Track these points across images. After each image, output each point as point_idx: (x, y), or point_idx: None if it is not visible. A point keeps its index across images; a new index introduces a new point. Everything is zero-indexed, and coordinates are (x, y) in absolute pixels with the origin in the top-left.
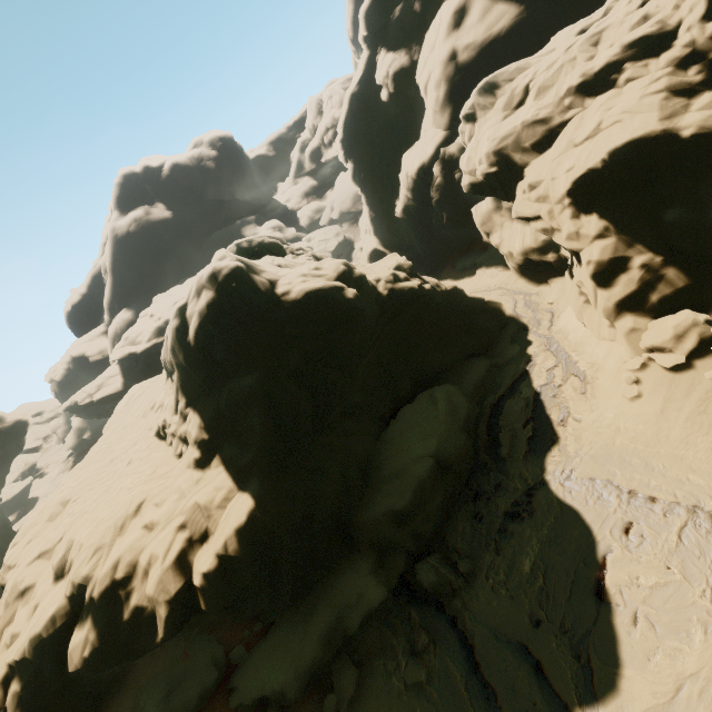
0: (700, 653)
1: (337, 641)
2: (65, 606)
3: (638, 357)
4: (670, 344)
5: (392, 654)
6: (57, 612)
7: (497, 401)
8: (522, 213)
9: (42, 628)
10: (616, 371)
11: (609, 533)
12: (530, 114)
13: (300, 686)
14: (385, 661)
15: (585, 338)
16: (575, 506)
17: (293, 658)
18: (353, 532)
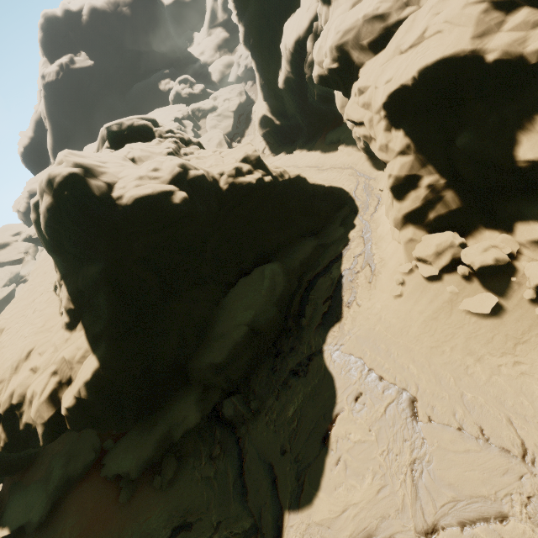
0: (364, 491)
1: (166, 445)
2: None
3: (409, 263)
4: (431, 258)
5: (199, 456)
6: None
7: (314, 277)
8: (351, 116)
9: None
10: (393, 270)
11: (346, 398)
12: (372, 6)
13: (139, 471)
14: (194, 459)
15: (386, 234)
16: (333, 374)
17: (137, 453)
18: (188, 373)
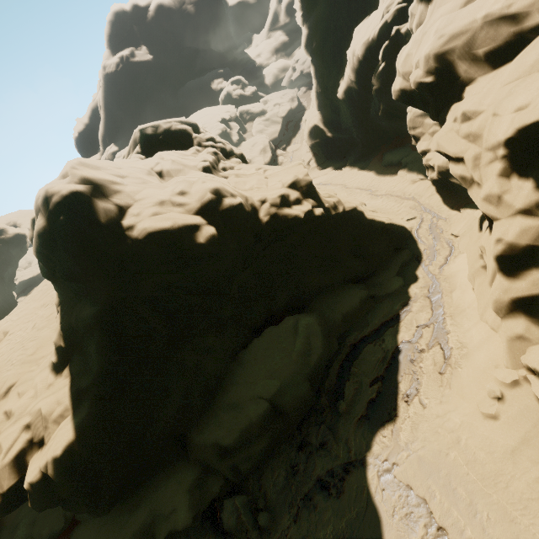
0: None
1: None
2: None
3: (513, 371)
4: None
5: None
6: None
7: (359, 341)
8: (444, 147)
9: None
10: (483, 371)
11: None
12: (500, 2)
13: None
14: None
15: (468, 307)
16: (380, 511)
17: None
18: (187, 445)
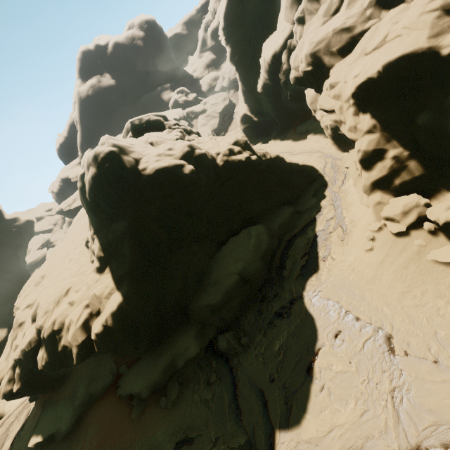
0: (348, 415)
1: (171, 371)
2: (35, 337)
3: (377, 222)
4: (398, 217)
5: (198, 382)
6: (31, 339)
7: (292, 237)
8: (323, 106)
9: (25, 346)
10: (364, 229)
11: (326, 335)
12: (340, 22)
13: (148, 392)
14: (194, 385)
15: (354, 201)
16: (314, 315)
17: (147, 377)
18: (188, 313)
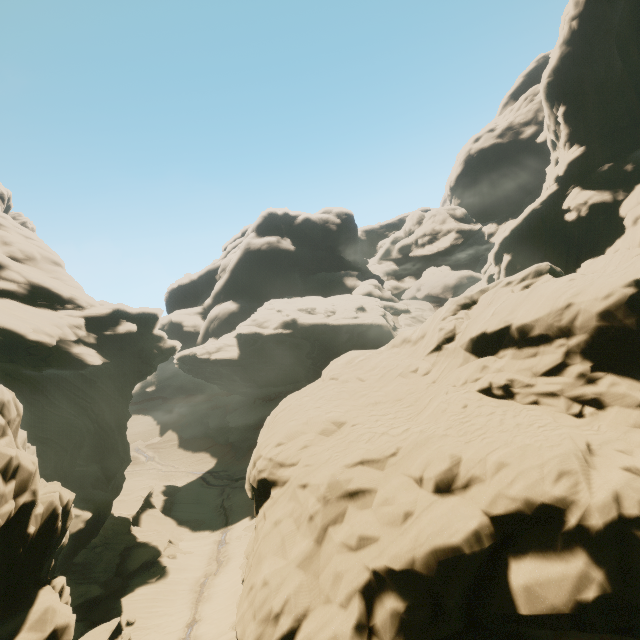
0: None
1: None
2: (487, 525)
3: None
4: None
5: None
6: (480, 528)
7: None
8: None
9: (462, 540)
10: None
11: None
12: None
13: None
14: None
15: None
16: None
17: None
18: None
